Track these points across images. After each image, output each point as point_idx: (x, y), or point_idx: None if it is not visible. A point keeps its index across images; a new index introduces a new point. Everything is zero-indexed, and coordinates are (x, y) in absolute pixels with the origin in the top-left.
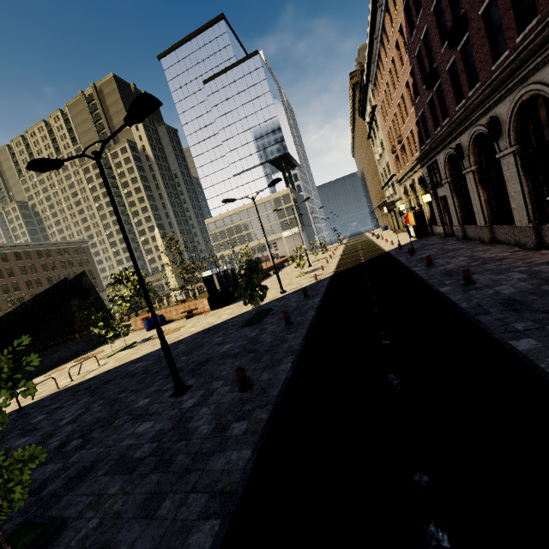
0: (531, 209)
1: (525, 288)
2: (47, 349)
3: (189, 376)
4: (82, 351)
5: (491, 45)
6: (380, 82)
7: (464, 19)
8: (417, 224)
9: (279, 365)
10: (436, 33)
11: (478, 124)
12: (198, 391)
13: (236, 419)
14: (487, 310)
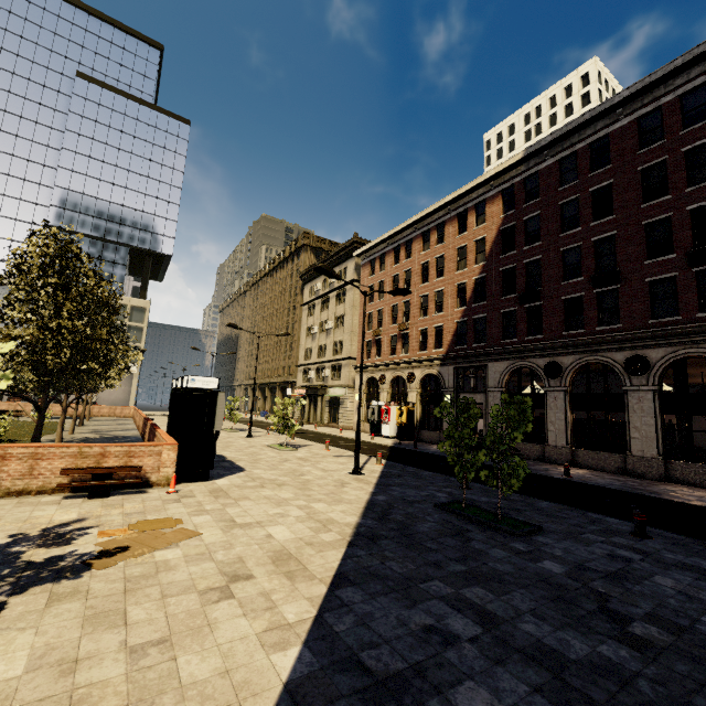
0: (661, 443)
1: None
2: None
3: None
4: None
5: (650, 305)
6: (389, 264)
7: (619, 275)
8: (407, 423)
9: None
10: (556, 267)
11: (599, 355)
12: None
13: None
14: None
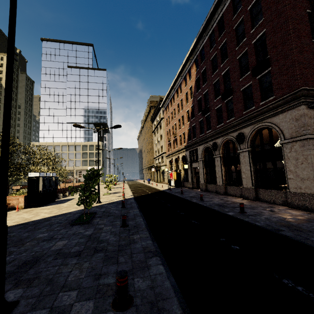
0: (254, 179)
1: (281, 218)
2: None
3: (7, 283)
4: None
5: (244, 103)
6: (170, 108)
7: (232, 90)
8: (177, 179)
9: (149, 268)
10: (212, 93)
11: (229, 135)
12: (34, 313)
13: None
14: (280, 229)
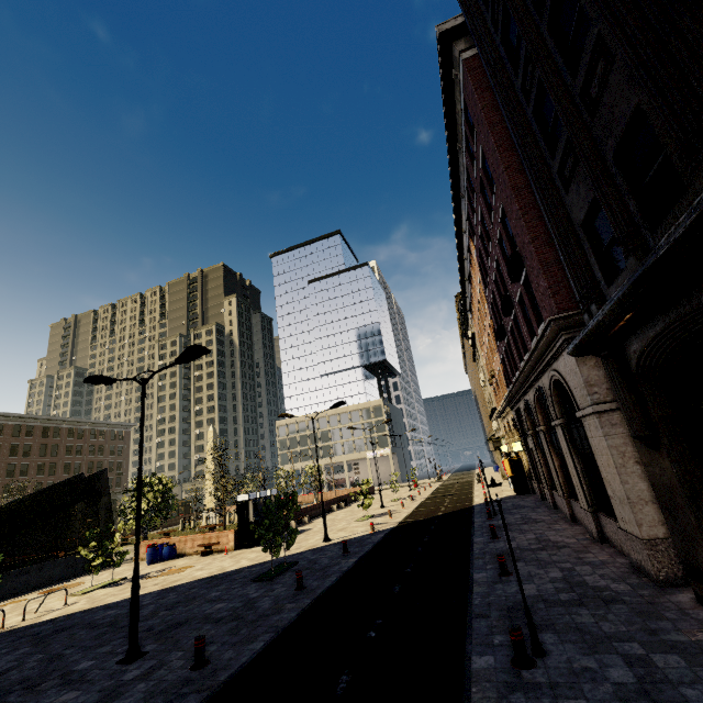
0: (586, 490)
1: (545, 592)
2: (17, 567)
3: (153, 638)
4: (58, 578)
5: (528, 326)
6: (474, 315)
7: (510, 299)
8: (514, 474)
9: (251, 643)
10: (499, 299)
11: (535, 387)
12: (150, 661)
13: (164, 702)
14: (489, 613)
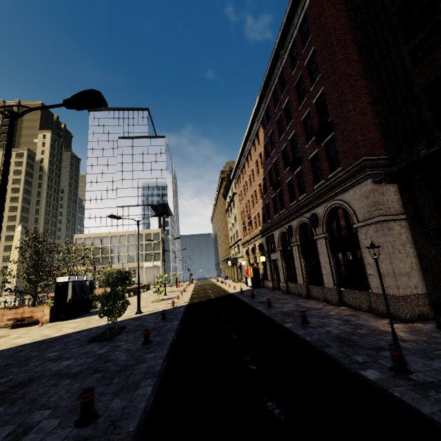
0: (335, 276)
1: (346, 330)
2: None
3: None
4: None
5: (314, 175)
6: (241, 180)
7: (300, 159)
8: (254, 276)
9: (136, 389)
10: (282, 162)
11: (303, 216)
12: (4, 427)
13: None
14: (329, 344)
